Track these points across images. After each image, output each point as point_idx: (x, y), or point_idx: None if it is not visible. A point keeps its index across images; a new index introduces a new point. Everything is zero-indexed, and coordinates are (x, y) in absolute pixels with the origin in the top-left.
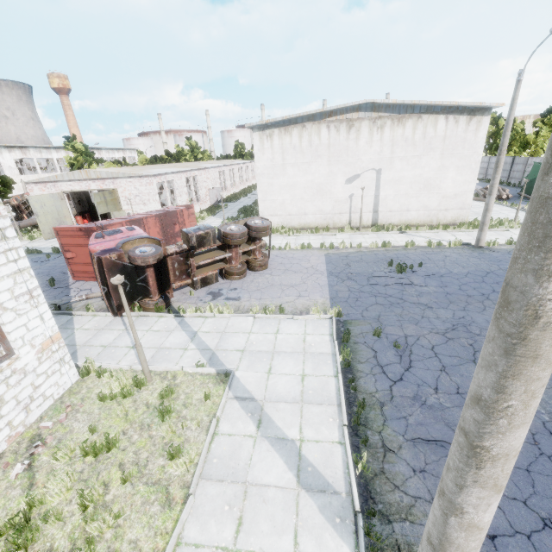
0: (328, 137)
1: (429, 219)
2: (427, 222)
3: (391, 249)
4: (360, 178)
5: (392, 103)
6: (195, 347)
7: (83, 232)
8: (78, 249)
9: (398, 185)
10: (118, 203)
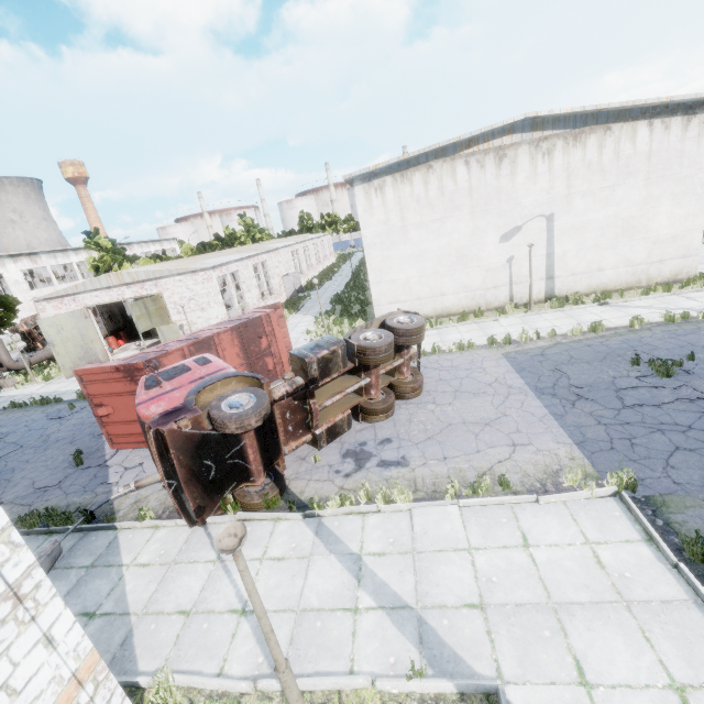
0: (467, 178)
1: (635, 278)
2: (632, 284)
3: (608, 334)
4: (523, 232)
5: (564, 114)
6: (372, 601)
7: (121, 372)
8: (115, 400)
9: (582, 235)
10: (165, 312)
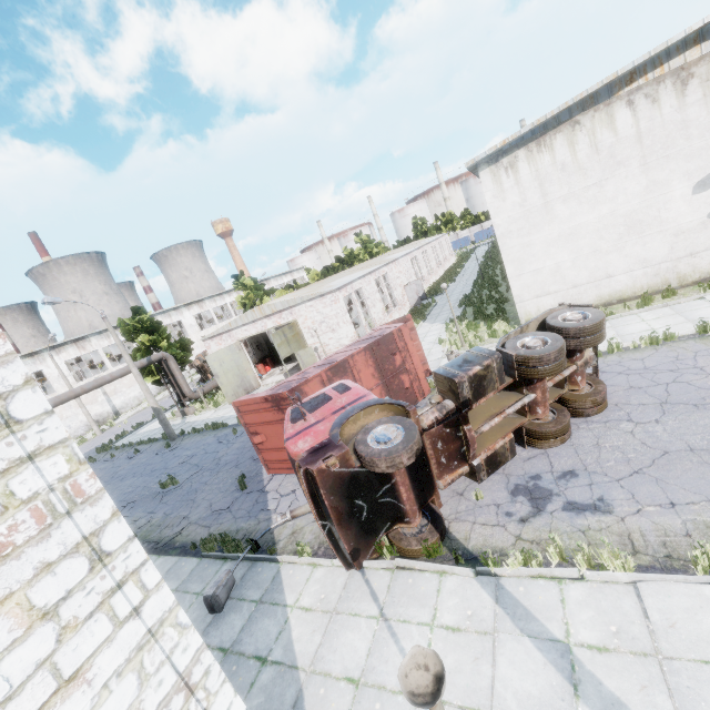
0: (632, 122)
1: None
2: None
3: None
4: None
5: None
6: None
7: (269, 402)
8: (267, 429)
9: None
10: (301, 337)
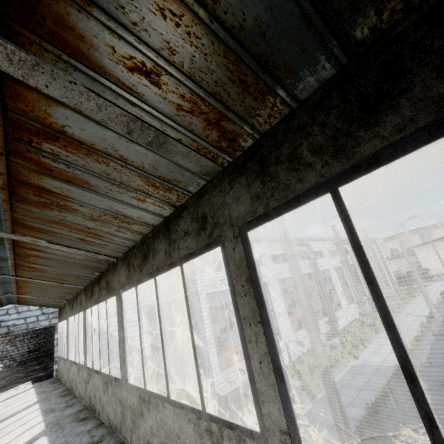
0: (442, 244)
1: None
2: None
3: None
4: None
5: None
6: None
7: None
8: None
9: None
10: None
